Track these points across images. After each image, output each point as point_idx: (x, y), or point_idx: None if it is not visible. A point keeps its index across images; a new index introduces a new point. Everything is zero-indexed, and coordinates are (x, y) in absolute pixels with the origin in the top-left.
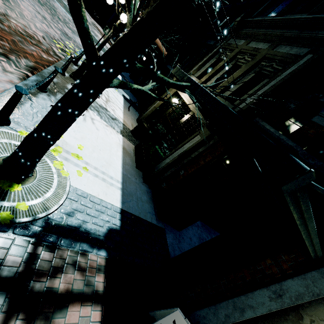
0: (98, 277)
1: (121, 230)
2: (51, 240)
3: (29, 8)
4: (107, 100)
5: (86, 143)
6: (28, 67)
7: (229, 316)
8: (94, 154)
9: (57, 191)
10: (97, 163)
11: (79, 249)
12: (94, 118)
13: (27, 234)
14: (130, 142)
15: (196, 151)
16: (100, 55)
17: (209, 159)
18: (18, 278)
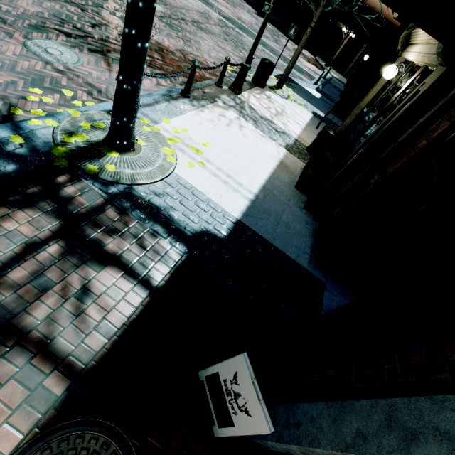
0: (161, 267)
1: (225, 241)
2: (124, 205)
3: (209, 44)
4: (278, 114)
5: (219, 144)
6: (184, 83)
7: (366, 436)
8: (225, 156)
9: (154, 171)
10: (225, 165)
11: (151, 227)
12: (245, 126)
13: (103, 190)
14: (300, 160)
15: (411, 126)
16: (292, 76)
17: (441, 130)
18: (78, 217)
